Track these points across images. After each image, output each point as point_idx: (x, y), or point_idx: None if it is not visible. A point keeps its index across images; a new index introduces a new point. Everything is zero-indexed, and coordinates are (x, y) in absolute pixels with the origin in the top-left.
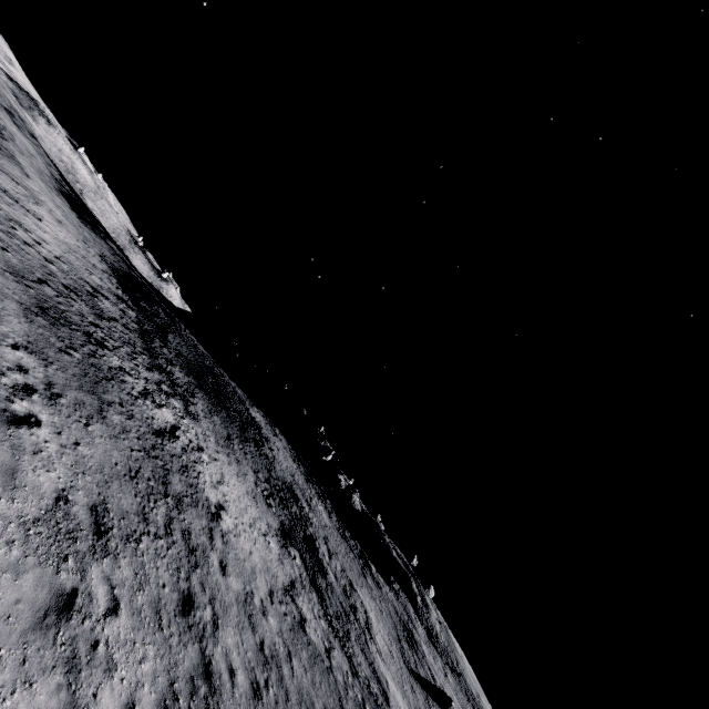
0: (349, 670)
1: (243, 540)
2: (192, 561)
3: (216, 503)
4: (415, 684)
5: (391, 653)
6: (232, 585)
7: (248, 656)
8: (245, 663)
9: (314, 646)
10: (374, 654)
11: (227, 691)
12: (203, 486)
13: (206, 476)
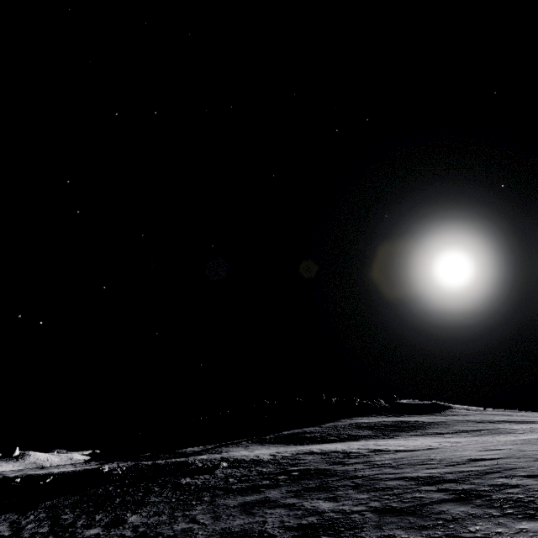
0: None
1: None
2: None
3: None
4: None
5: None
6: None
7: None
8: None
9: None
10: None
11: None
12: None
13: None
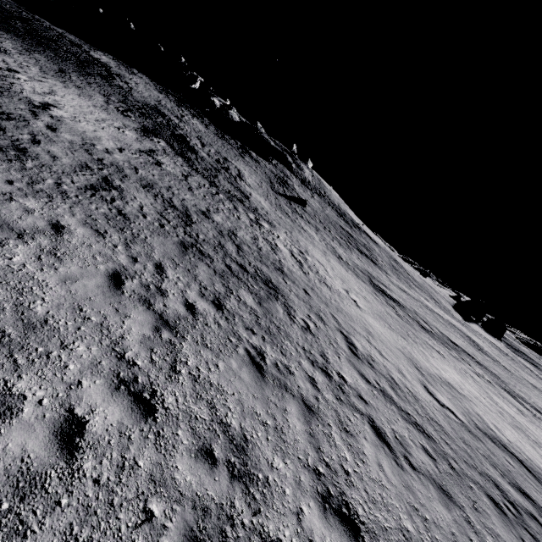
0: (208, 184)
1: (84, 125)
2: (2, 117)
3: (42, 102)
4: (280, 197)
5: (260, 186)
6: (64, 137)
7: (80, 159)
8: (74, 159)
9: (168, 172)
10: (243, 185)
11: (47, 160)
12: (20, 91)
13: (25, 87)
